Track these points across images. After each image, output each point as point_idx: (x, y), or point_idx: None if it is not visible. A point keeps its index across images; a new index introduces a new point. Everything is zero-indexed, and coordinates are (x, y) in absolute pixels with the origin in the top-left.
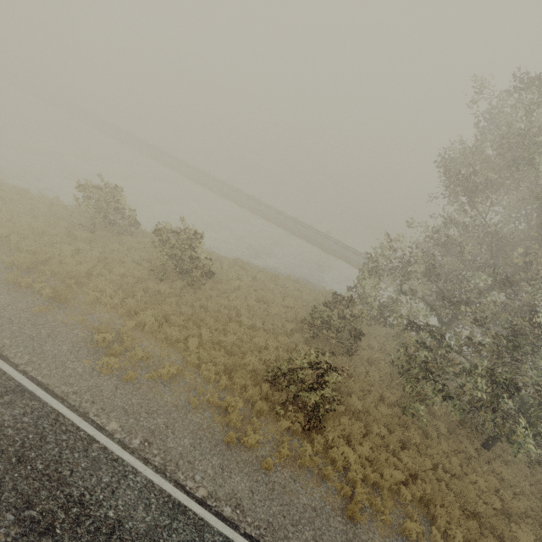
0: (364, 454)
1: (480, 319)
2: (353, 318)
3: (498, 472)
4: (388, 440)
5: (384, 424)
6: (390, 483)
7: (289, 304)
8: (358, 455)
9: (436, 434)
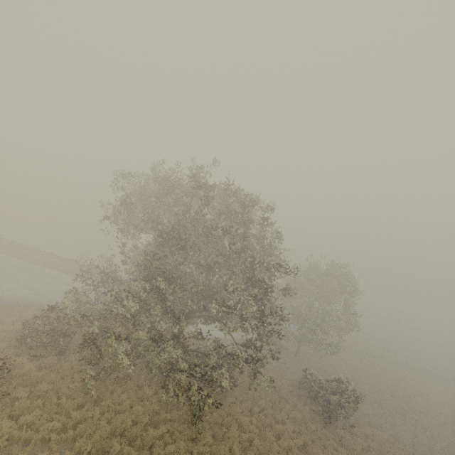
0: (27, 421)
1: (118, 296)
2: (57, 320)
3: (163, 400)
4: (64, 406)
5: (70, 396)
6: (45, 435)
7: (17, 328)
8: (21, 424)
9: (121, 389)
